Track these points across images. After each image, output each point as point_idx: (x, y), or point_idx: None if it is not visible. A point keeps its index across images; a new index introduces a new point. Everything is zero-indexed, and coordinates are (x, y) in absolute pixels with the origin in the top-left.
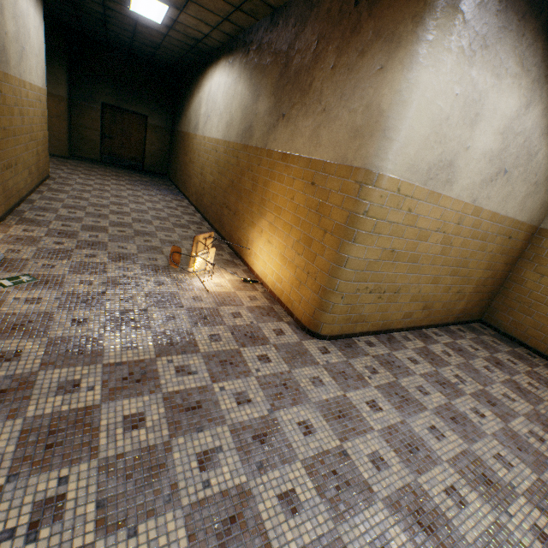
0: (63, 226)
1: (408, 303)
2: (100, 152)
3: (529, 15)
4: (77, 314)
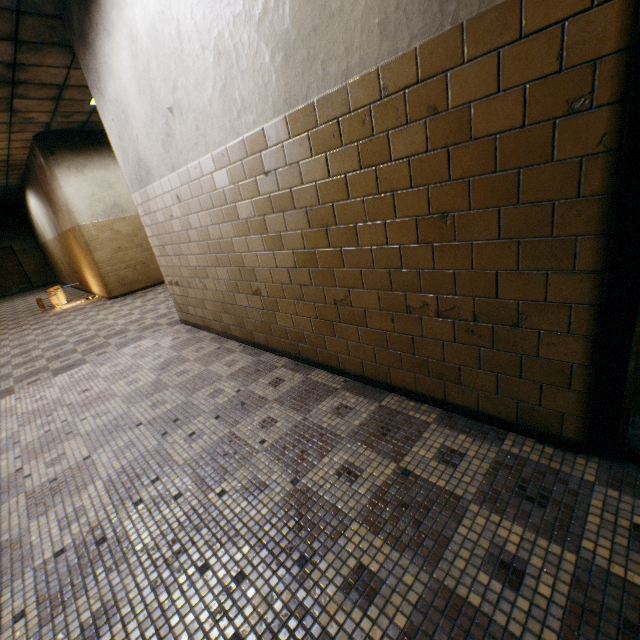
0: None
1: None
2: None
3: (98, 147)
4: None
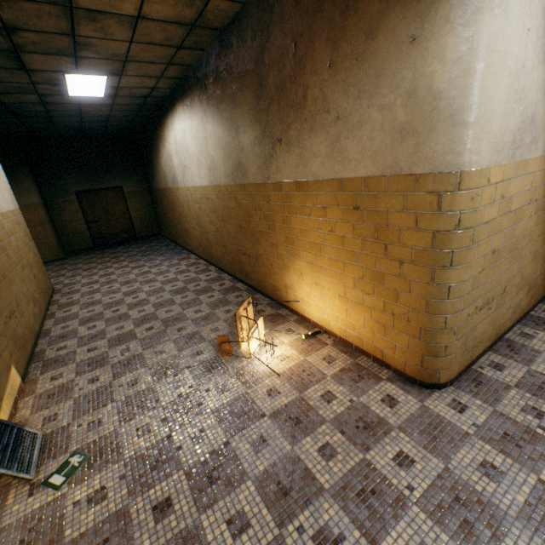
0: (89, 351)
1: (514, 295)
2: (91, 239)
3: None
4: (154, 495)
